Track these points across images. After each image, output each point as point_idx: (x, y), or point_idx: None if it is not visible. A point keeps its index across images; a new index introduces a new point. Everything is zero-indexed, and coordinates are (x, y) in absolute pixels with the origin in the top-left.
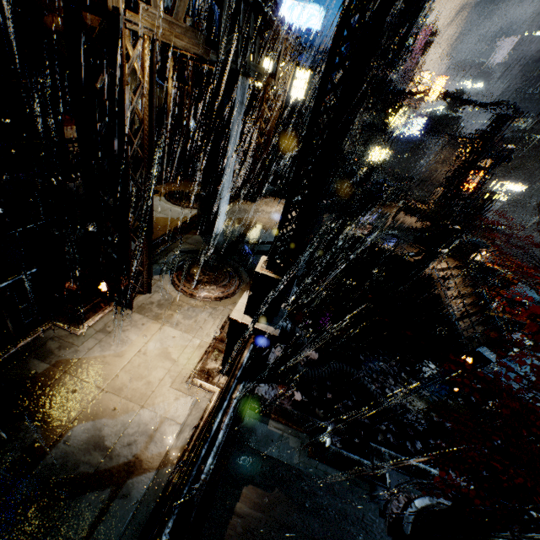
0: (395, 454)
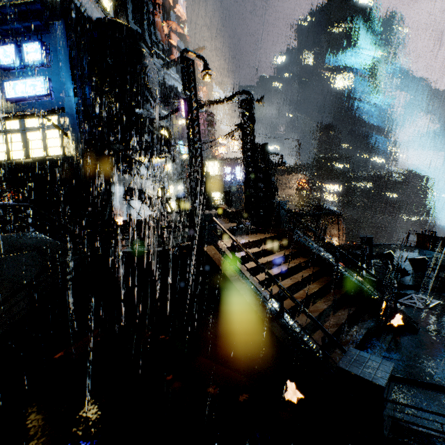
0: None
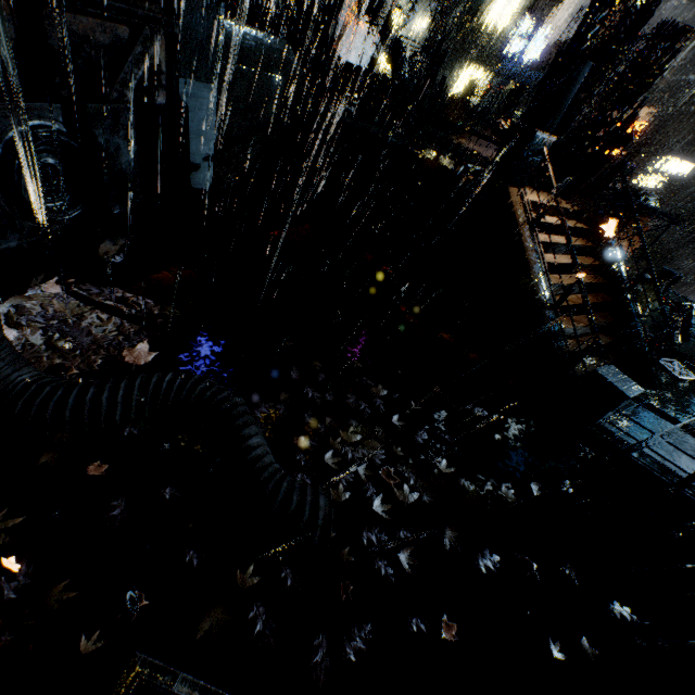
0: None
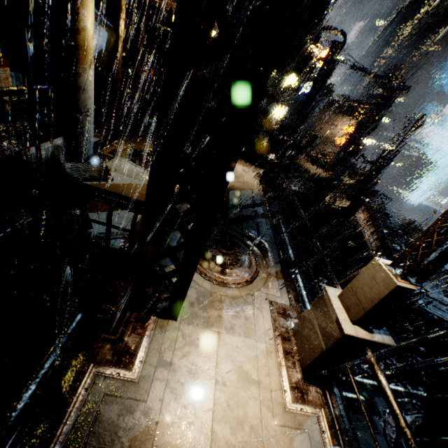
0: (372, 382)
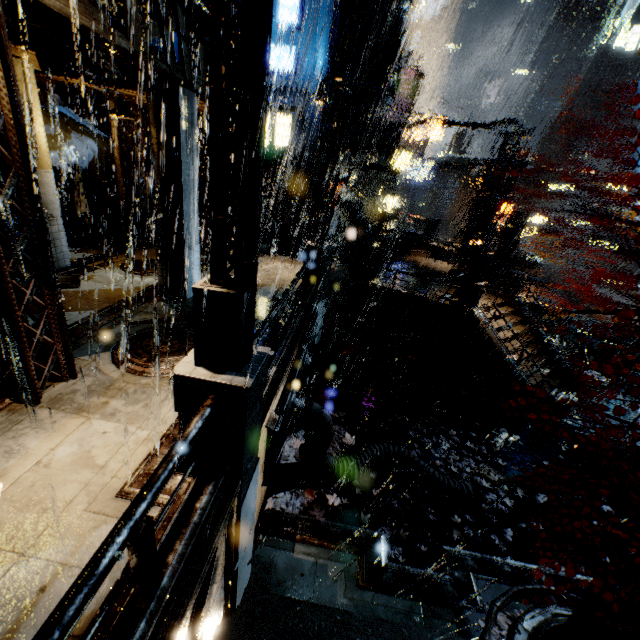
0: (480, 555)
